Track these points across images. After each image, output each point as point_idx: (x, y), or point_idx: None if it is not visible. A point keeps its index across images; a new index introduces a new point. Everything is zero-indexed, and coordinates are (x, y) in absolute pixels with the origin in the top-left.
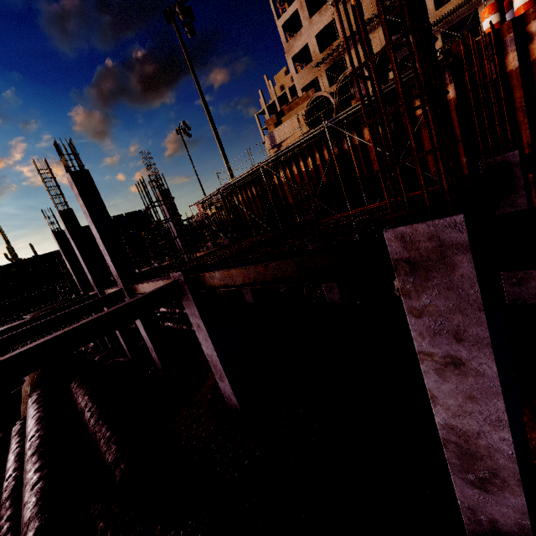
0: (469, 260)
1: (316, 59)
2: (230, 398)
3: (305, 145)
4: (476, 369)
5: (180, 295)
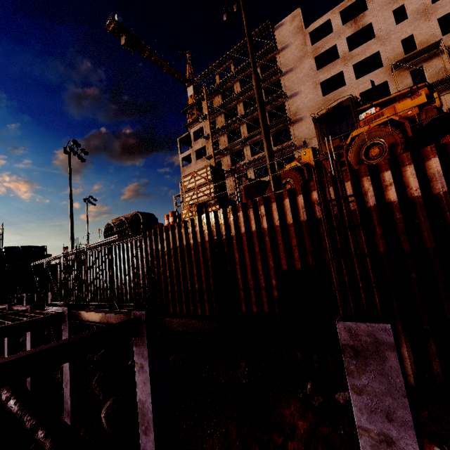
0: None
1: None
2: None
3: (95, 249)
4: None
5: None
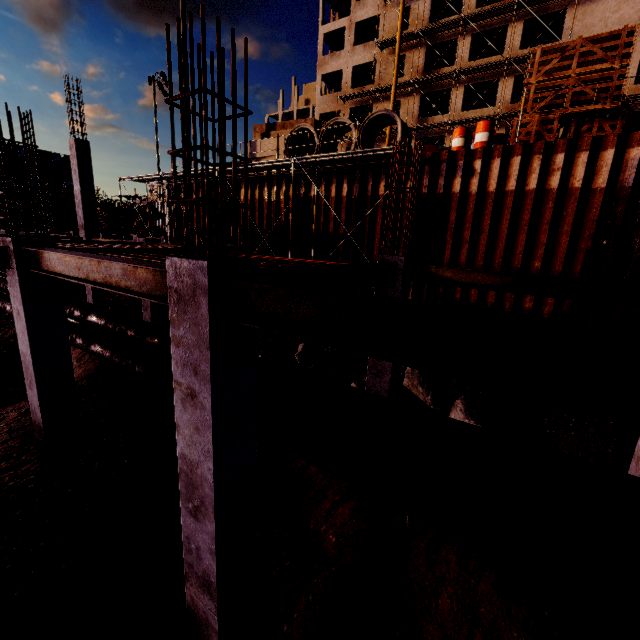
0: (207, 303)
1: (345, 91)
2: (36, 412)
3: (275, 171)
4: (202, 402)
5: (3, 266)
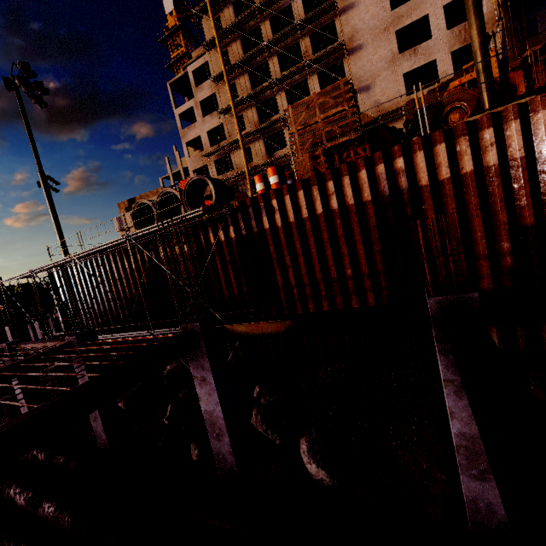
0: None
1: (207, 149)
2: None
3: (127, 244)
4: None
5: None
